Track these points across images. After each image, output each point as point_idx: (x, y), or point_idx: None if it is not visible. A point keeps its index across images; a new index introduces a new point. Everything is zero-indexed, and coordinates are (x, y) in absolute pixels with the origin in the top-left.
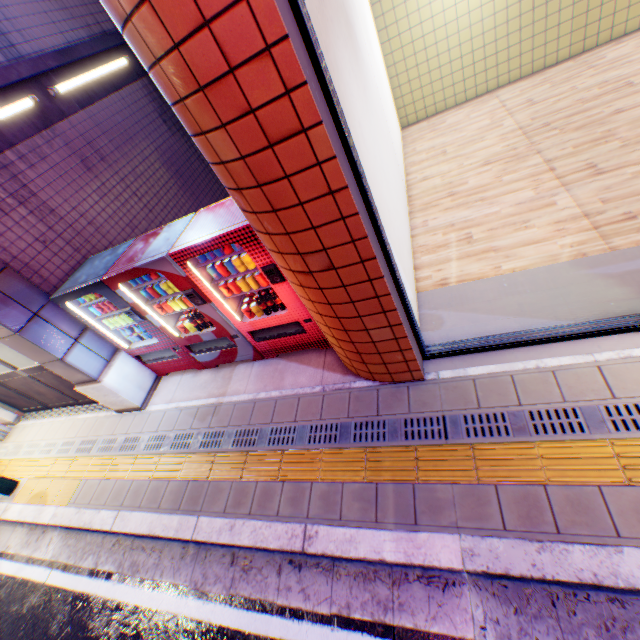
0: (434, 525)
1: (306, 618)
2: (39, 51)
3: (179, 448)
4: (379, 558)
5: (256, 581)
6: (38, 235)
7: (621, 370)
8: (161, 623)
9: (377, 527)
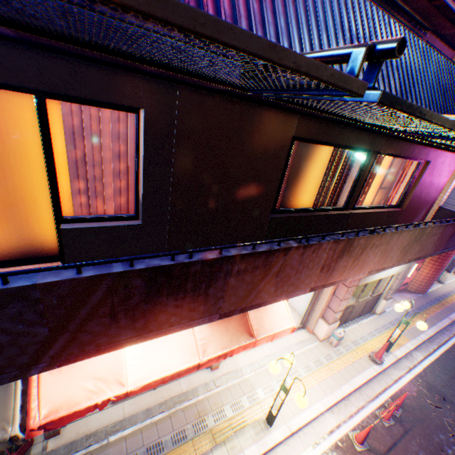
0: (454, 310)
1: None
2: None
3: (410, 316)
4: None
5: (451, 330)
6: None
7: (439, 288)
8: (454, 345)
9: (452, 313)
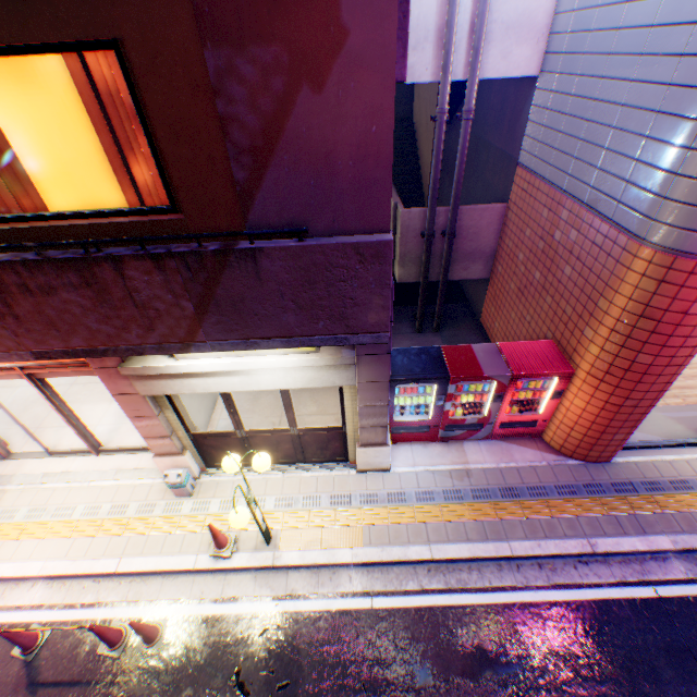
0: (653, 532)
1: (604, 586)
2: None
3: (454, 499)
4: (636, 549)
5: (563, 574)
6: None
7: (695, 463)
8: (510, 608)
9: (626, 535)
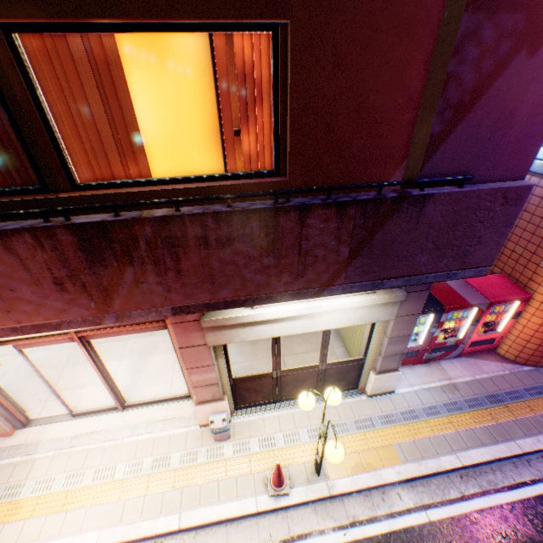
0: None
1: None
2: None
3: (455, 410)
4: None
5: None
6: None
7: None
8: (540, 500)
9: None
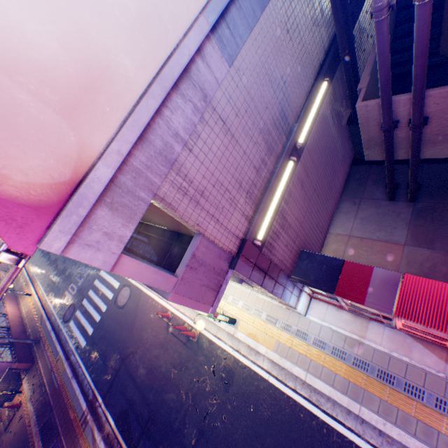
0: None
1: None
2: (295, 117)
3: (337, 356)
4: None
5: None
6: (285, 243)
7: None
8: (341, 436)
9: None
